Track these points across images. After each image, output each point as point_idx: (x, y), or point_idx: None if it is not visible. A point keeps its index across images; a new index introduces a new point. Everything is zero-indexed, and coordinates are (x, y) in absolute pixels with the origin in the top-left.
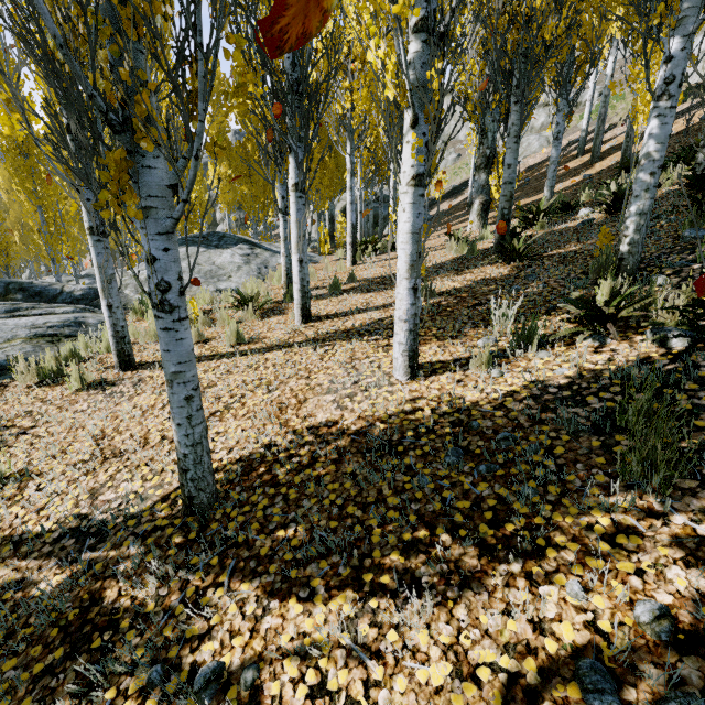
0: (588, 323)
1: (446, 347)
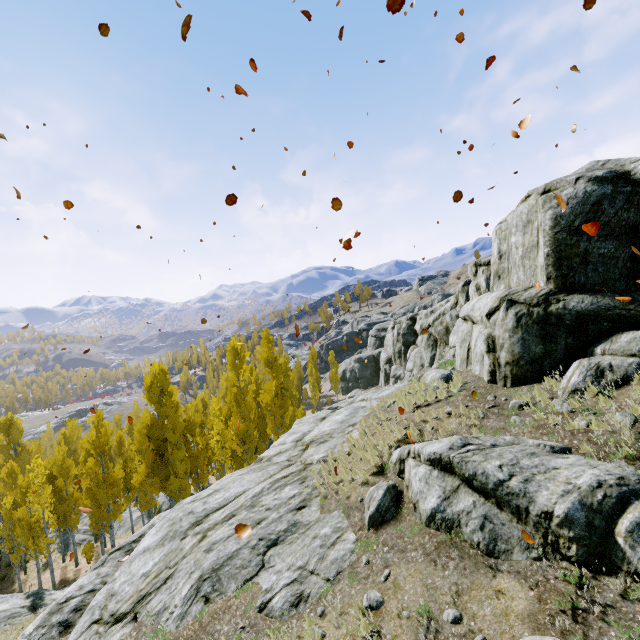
0: None
1: None
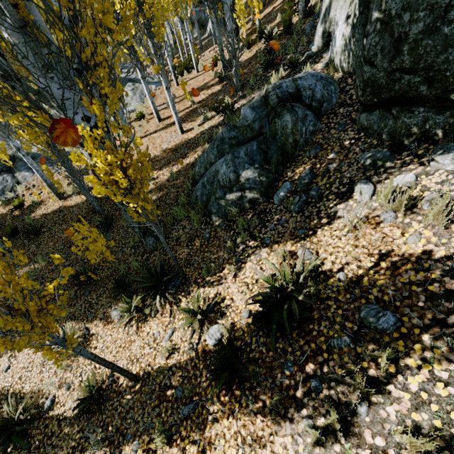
0: (216, 113)
1: (192, 124)
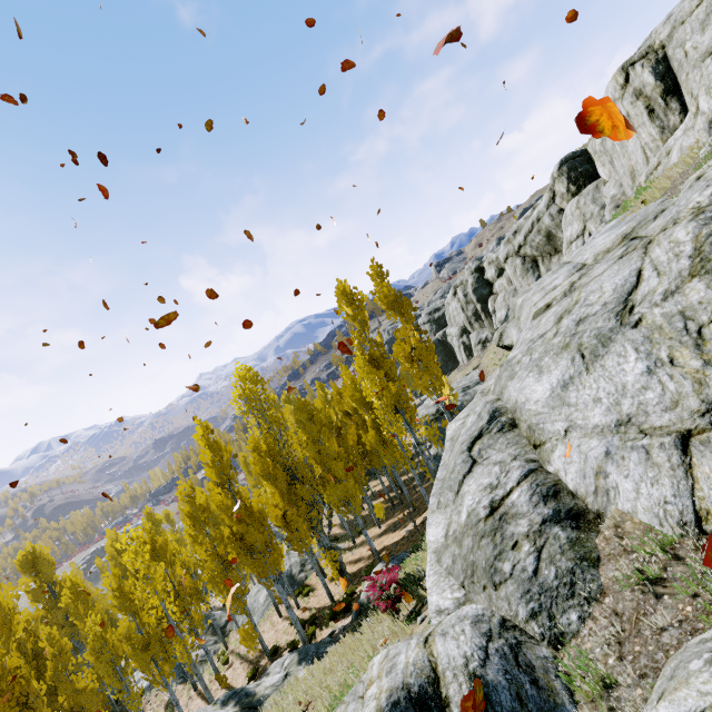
0: None
1: None
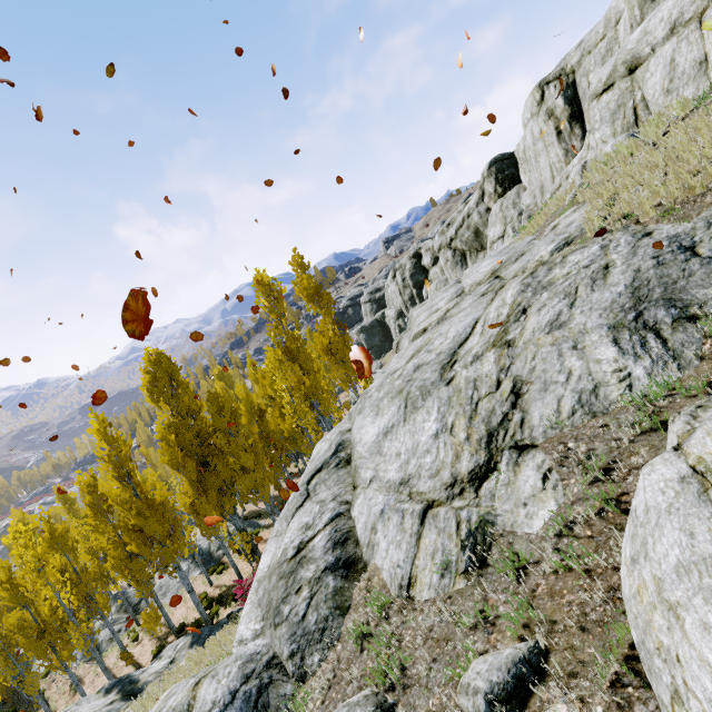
0: None
1: None
